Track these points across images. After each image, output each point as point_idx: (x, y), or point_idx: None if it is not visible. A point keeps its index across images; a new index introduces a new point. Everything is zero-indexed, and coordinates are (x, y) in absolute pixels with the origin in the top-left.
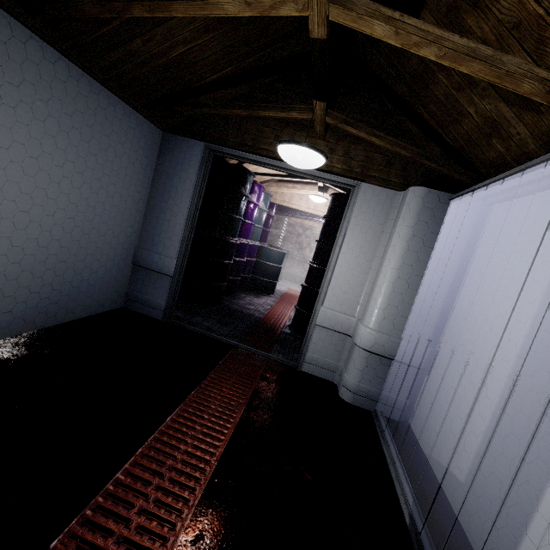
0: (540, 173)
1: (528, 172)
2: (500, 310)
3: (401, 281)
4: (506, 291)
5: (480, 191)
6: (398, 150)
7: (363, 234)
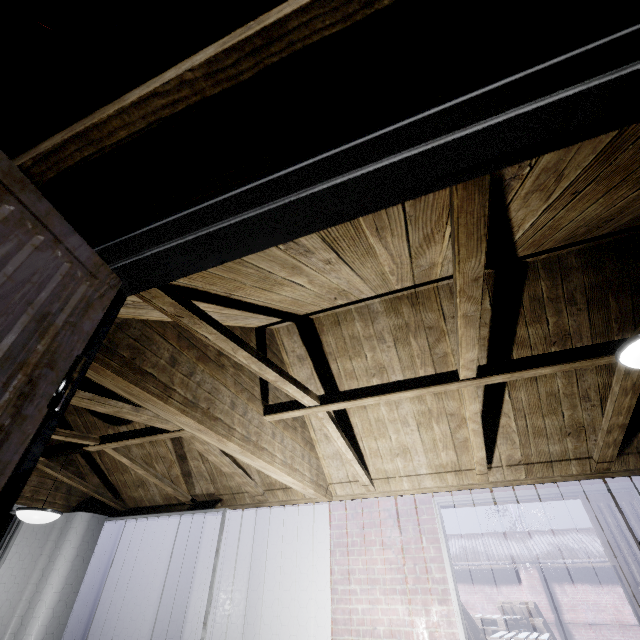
0: (166, 519)
1: (162, 518)
2: (138, 601)
3: (62, 603)
4: (141, 586)
5: (132, 520)
6: (80, 487)
7: (21, 561)
